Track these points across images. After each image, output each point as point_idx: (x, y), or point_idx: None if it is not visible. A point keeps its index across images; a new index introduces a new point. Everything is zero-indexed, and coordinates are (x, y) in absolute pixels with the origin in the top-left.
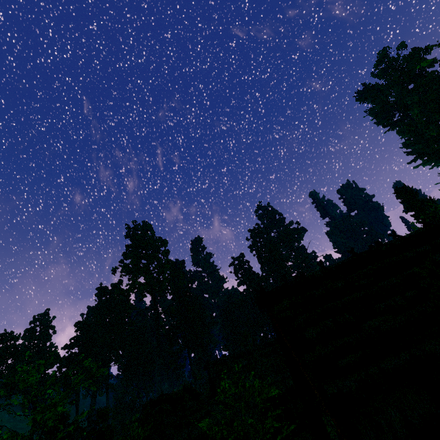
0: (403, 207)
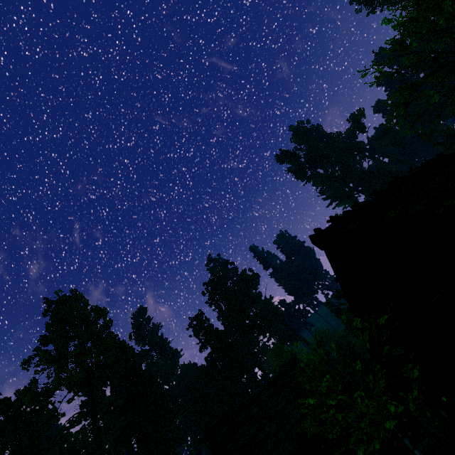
0: None
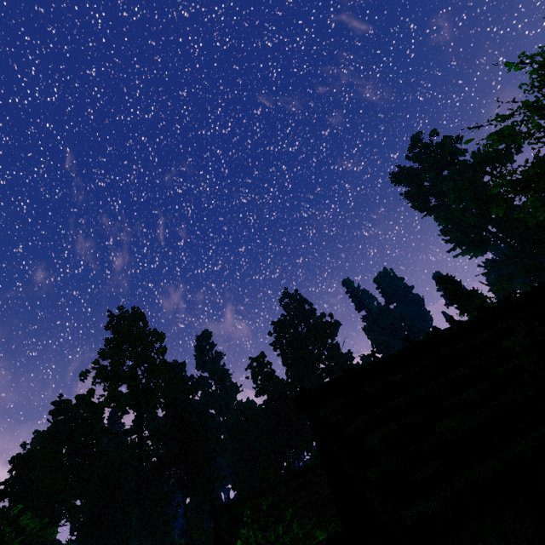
0: (448, 298)
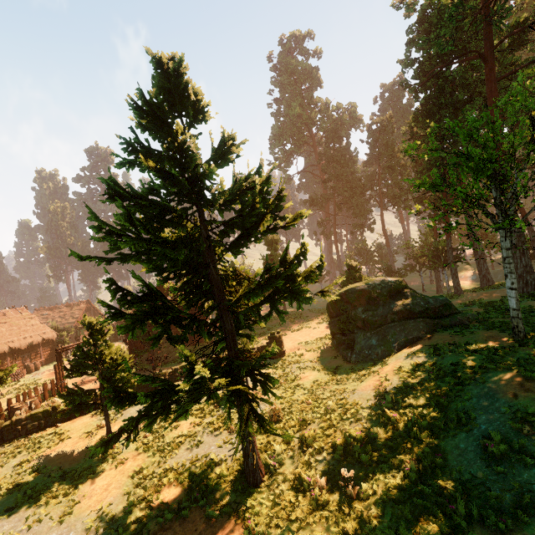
0: None
